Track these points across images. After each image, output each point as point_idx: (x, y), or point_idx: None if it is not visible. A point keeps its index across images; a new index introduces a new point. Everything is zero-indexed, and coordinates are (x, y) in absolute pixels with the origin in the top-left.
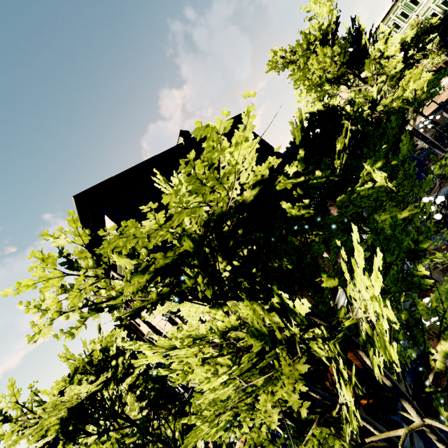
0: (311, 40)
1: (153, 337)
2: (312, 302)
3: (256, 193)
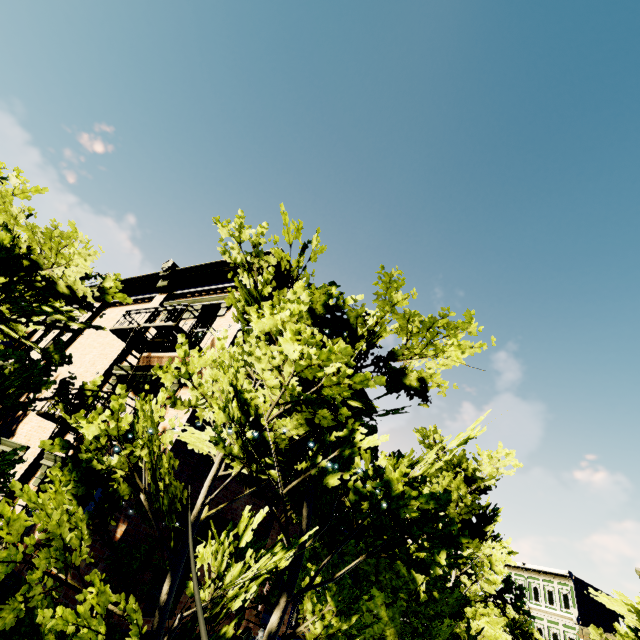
0: (463, 465)
1: (223, 332)
2: None
3: (412, 386)
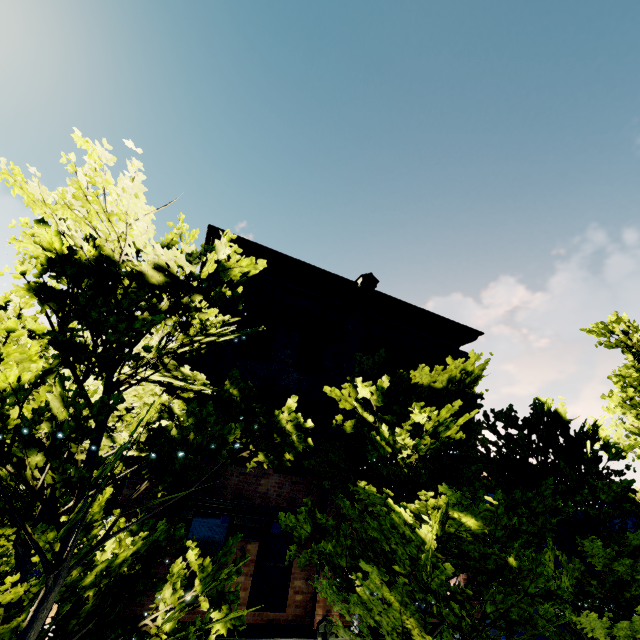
0: None
1: None
2: (246, 591)
3: (162, 282)
